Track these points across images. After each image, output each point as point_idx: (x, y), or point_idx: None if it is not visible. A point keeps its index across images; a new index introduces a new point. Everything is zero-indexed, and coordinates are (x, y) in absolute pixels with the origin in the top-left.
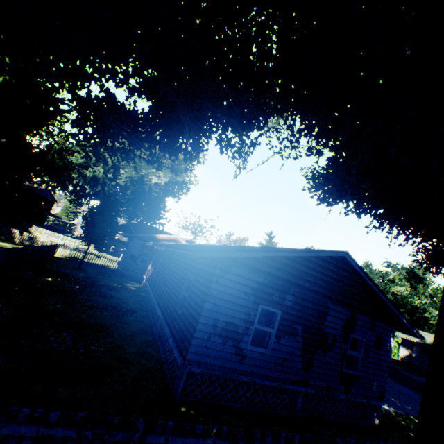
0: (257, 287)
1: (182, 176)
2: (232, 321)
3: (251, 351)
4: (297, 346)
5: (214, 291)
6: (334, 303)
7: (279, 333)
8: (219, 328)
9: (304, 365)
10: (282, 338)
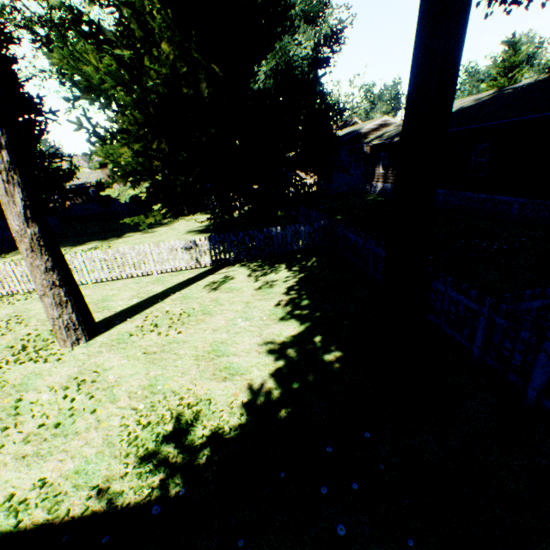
0: None
1: (325, 23)
2: None
3: None
4: None
5: None
6: None
7: None
8: None
9: None
10: None
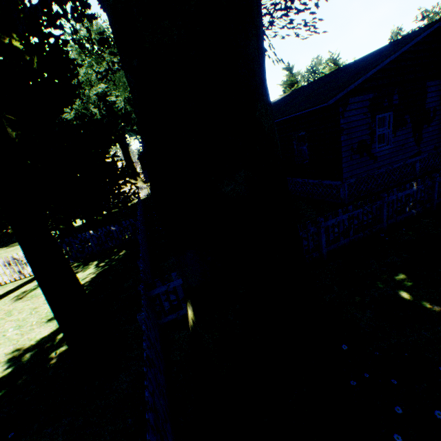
0: (371, 104)
1: None
2: (361, 140)
3: (379, 152)
4: (408, 132)
5: (343, 125)
6: (431, 80)
7: (394, 129)
8: (355, 149)
9: (416, 142)
10: (397, 132)
